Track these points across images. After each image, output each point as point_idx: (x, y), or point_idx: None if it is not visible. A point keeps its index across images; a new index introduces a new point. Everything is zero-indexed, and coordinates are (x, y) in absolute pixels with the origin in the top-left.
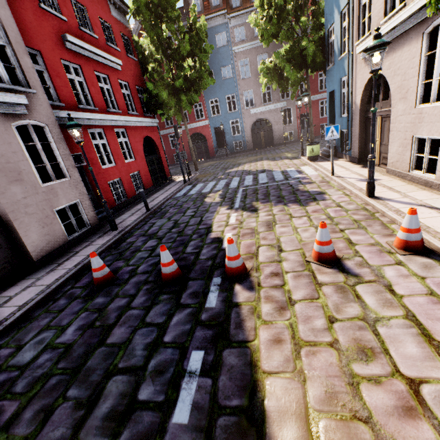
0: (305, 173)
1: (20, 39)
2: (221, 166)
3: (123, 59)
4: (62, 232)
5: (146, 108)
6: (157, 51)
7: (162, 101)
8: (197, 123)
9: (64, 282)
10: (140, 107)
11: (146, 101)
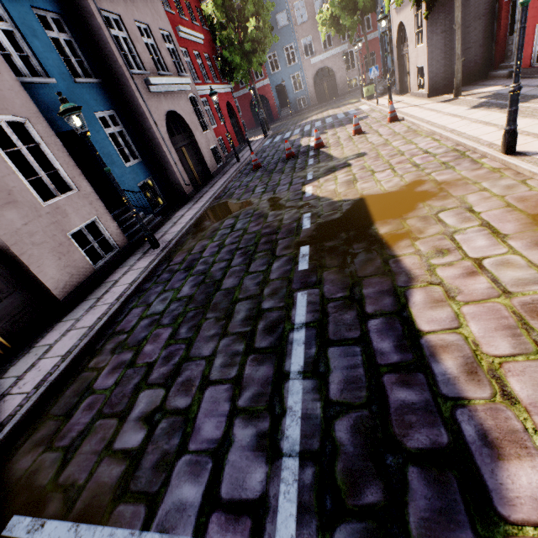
0: (361, 110)
1: (176, 42)
2: (290, 123)
3: (201, 33)
4: (215, 162)
5: (221, 76)
6: (222, 16)
7: (235, 66)
8: (257, 84)
9: (236, 174)
10: (219, 75)
11: (221, 68)
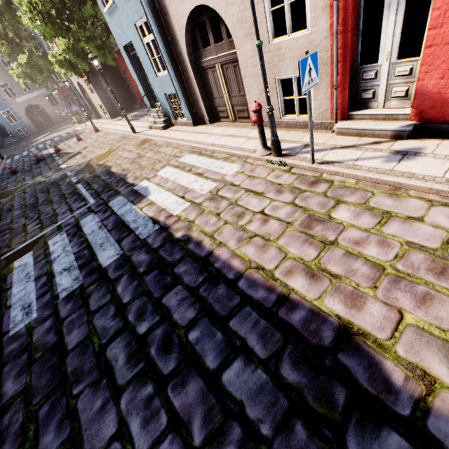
0: (77, 130)
1: None
2: (21, 147)
3: None
4: None
5: None
6: None
7: None
8: None
9: None
10: None
11: None
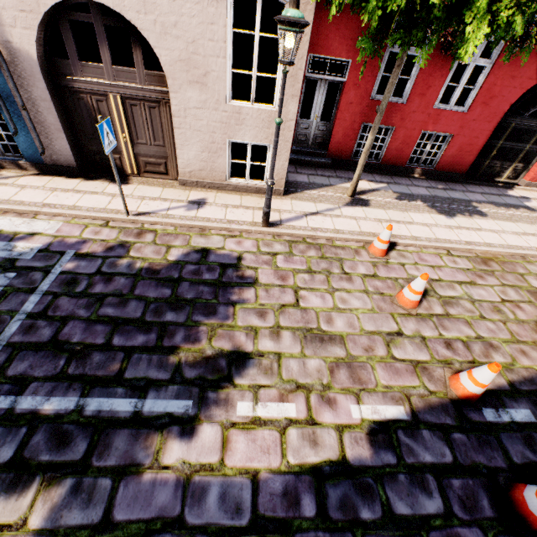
0: (24, 233)
1: None
2: None
3: None
4: None
5: None
6: None
7: None
8: None
9: None
10: None
11: None
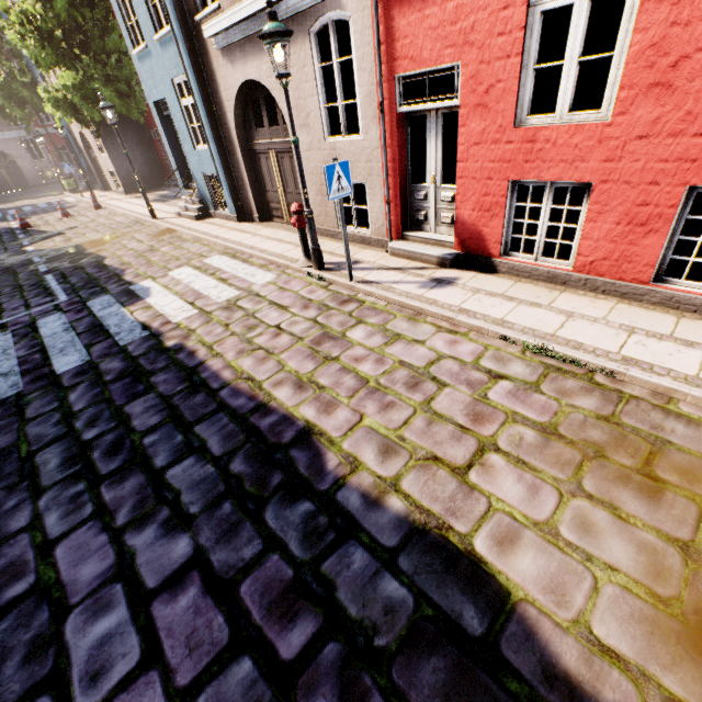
0: (67, 201)
1: None
2: None
3: None
4: None
5: None
6: None
7: None
8: None
9: None
10: None
11: None
